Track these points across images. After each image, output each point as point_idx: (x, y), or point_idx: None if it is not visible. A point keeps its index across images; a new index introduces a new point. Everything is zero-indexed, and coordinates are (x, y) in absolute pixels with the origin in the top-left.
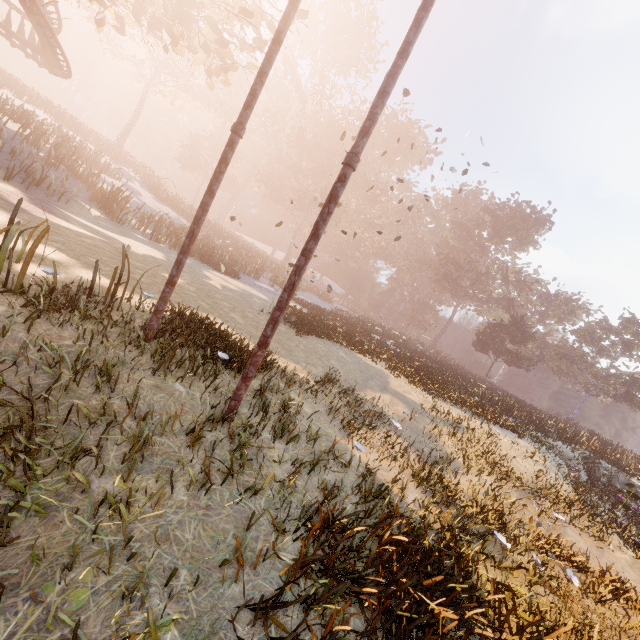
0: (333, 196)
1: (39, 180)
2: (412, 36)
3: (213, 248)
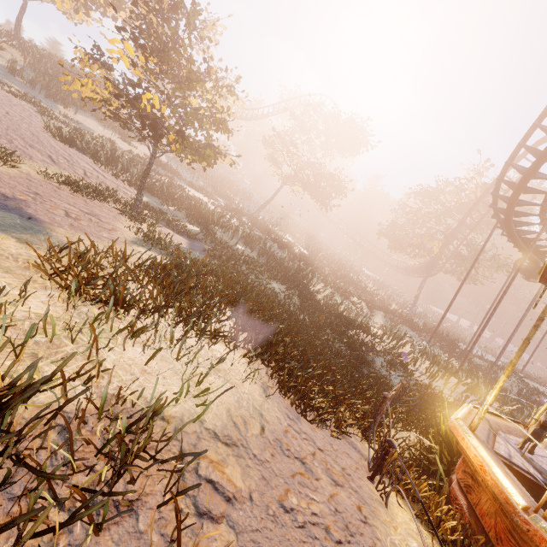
0: (534, 350)
1: (419, 317)
2: (546, 331)
3: (458, 334)
